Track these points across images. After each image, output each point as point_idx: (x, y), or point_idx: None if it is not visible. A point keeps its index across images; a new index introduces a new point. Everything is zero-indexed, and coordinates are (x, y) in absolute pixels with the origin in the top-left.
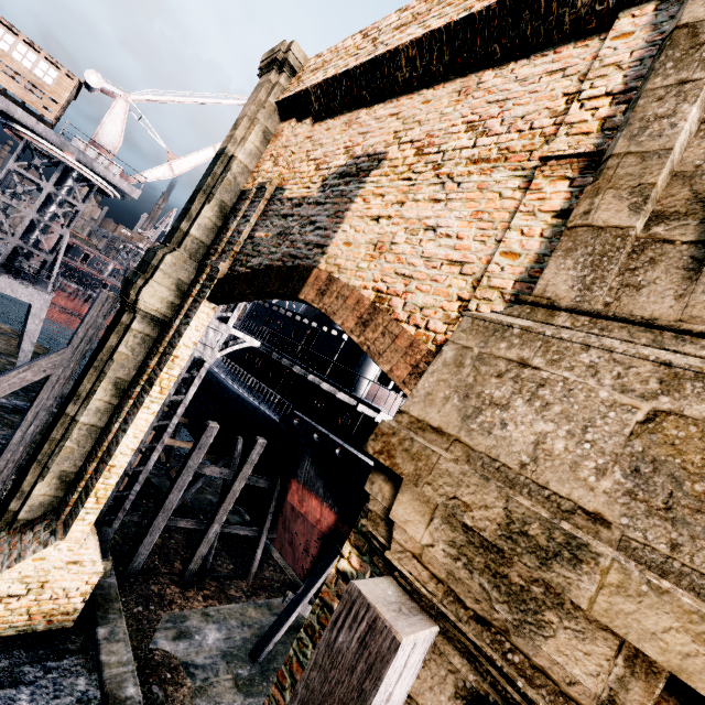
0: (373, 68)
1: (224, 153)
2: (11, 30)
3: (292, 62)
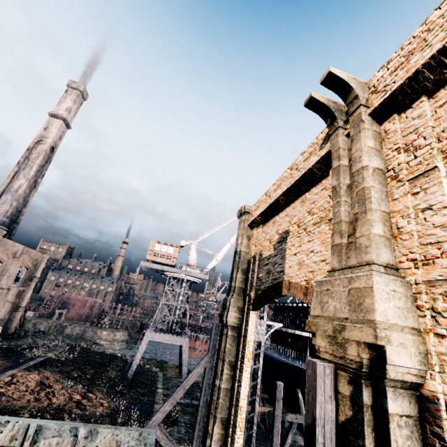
0: (273, 205)
1: (237, 251)
2: (159, 242)
3: (247, 210)
